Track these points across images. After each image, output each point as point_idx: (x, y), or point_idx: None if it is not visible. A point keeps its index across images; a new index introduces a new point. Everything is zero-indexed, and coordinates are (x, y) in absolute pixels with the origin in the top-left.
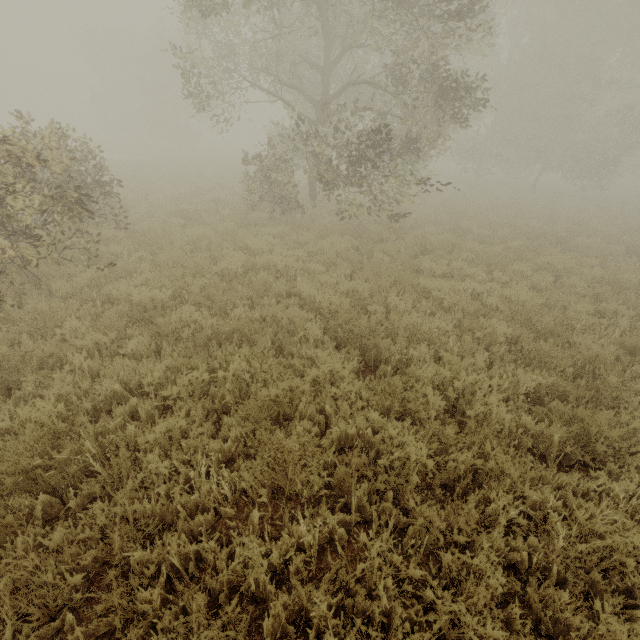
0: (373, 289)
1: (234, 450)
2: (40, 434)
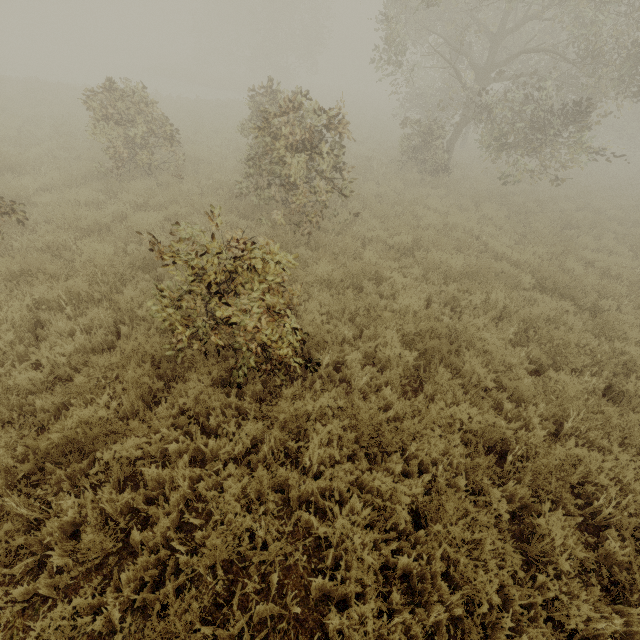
0: (546, 254)
1: (508, 342)
2: (428, 312)
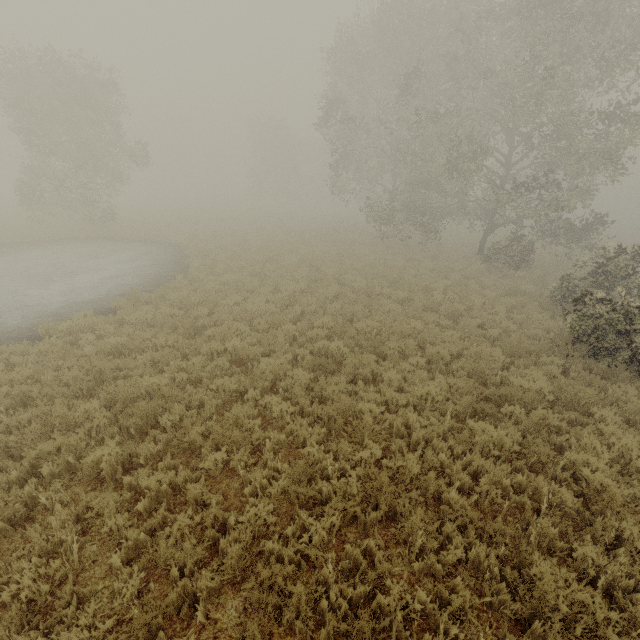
0: None
1: None
2: None
